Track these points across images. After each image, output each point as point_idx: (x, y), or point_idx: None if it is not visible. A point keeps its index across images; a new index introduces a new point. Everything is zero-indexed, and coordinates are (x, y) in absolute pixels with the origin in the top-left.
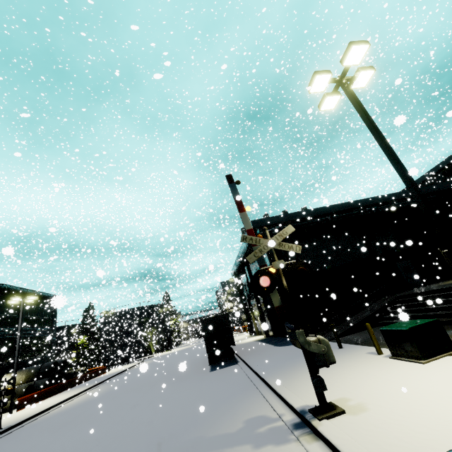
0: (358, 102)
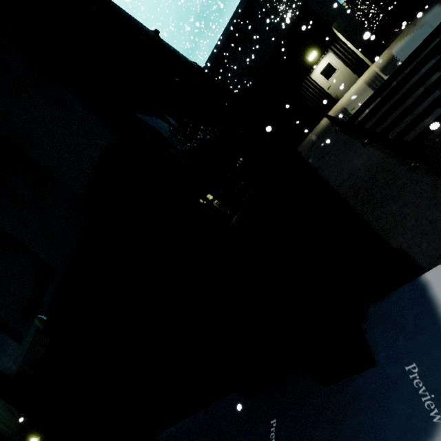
0: None
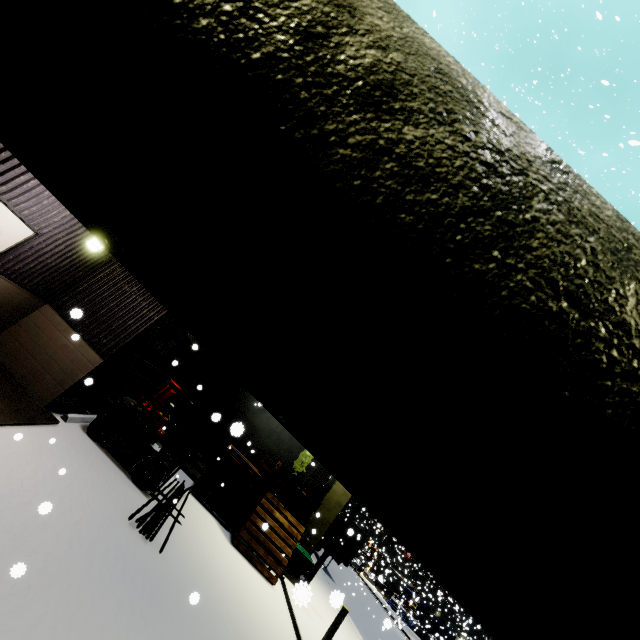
0: None
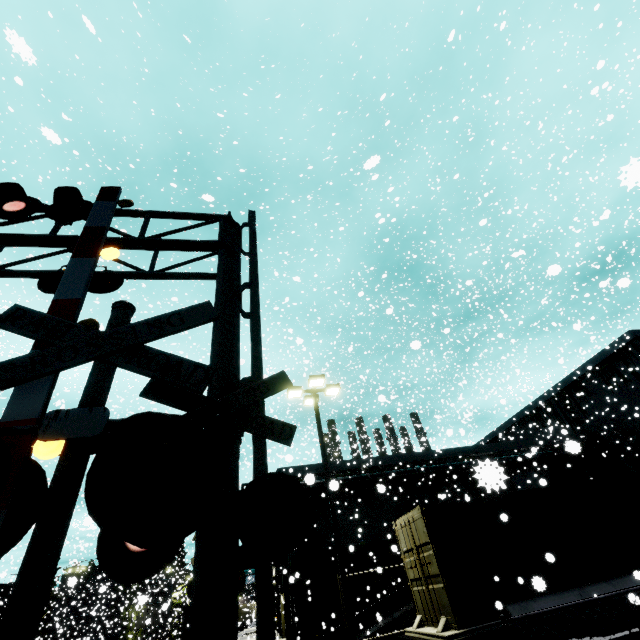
0: (318, 417)
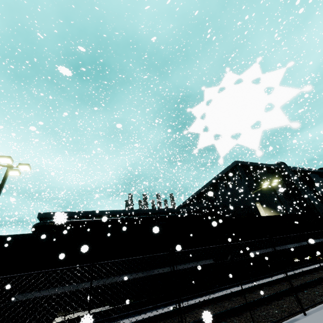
0: (3, 181)
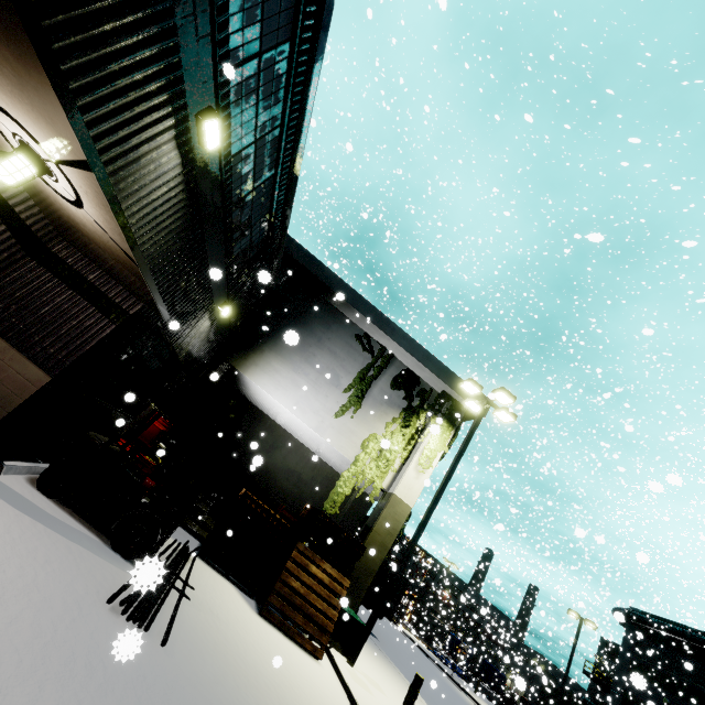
0: None
